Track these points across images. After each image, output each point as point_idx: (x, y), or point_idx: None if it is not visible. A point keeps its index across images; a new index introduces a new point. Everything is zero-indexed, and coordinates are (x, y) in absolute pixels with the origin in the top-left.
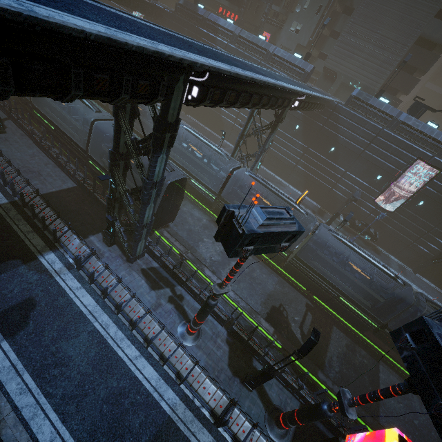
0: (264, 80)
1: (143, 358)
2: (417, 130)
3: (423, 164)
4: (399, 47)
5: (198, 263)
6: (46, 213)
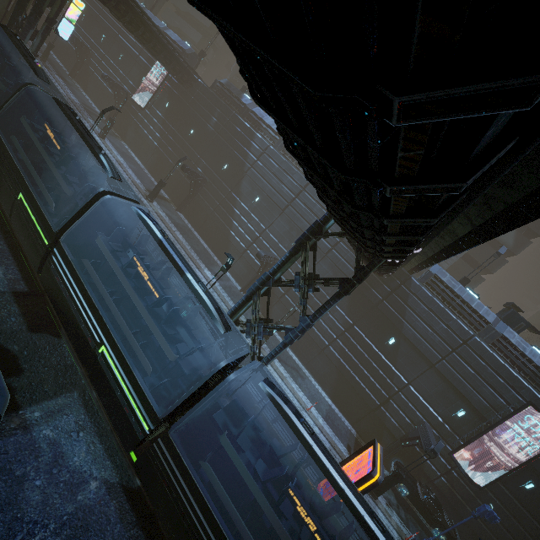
0: None
1: None
2: (524, 355)
3: (535, 414)
4: None
5: None
6: None
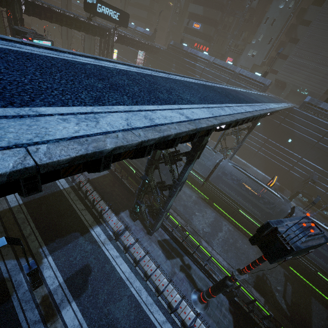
0: (268, 111)
1: (169, 324)
2: None
3: None
4: None
5: (196, 235)
6: (93, 195)
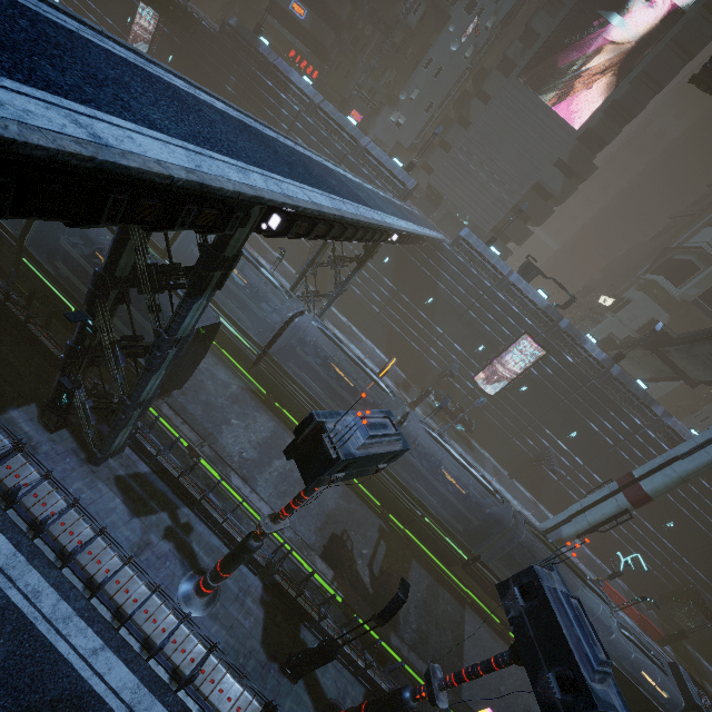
0: (370, 221)
1: (110, 651)
2: (527, 297)
3: (530, 340)
4: (515, 187)
5: (221, 464)
6: None
